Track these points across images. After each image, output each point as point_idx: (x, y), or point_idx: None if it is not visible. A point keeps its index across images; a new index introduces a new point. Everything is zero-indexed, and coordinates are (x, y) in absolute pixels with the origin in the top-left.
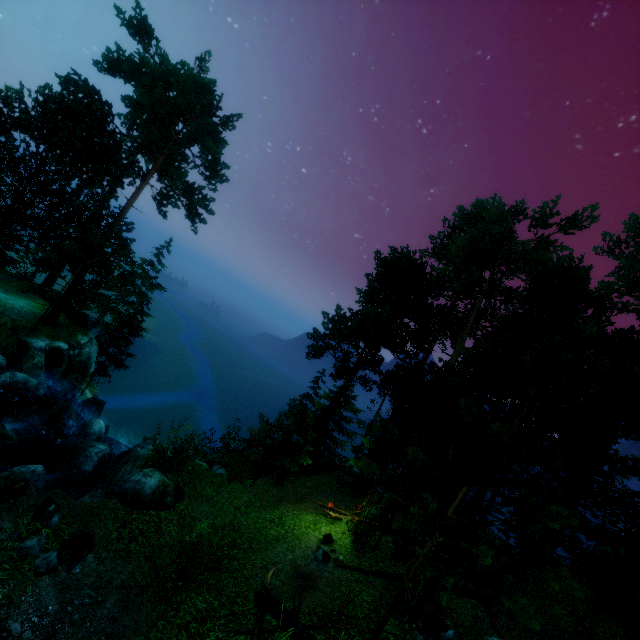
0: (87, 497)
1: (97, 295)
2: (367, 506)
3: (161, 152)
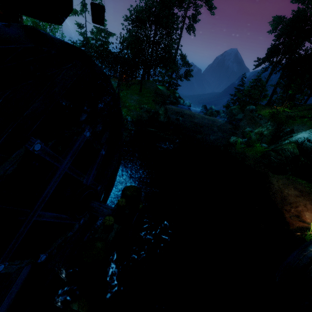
0: (240, 114)
1: (189, 74)
2: (290, 102)
3: (190, 6)
